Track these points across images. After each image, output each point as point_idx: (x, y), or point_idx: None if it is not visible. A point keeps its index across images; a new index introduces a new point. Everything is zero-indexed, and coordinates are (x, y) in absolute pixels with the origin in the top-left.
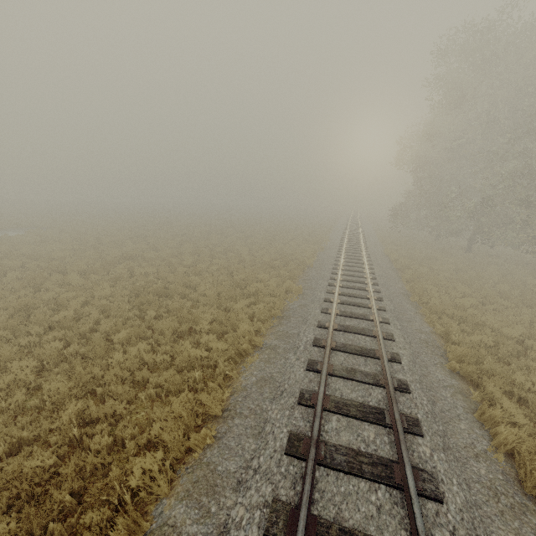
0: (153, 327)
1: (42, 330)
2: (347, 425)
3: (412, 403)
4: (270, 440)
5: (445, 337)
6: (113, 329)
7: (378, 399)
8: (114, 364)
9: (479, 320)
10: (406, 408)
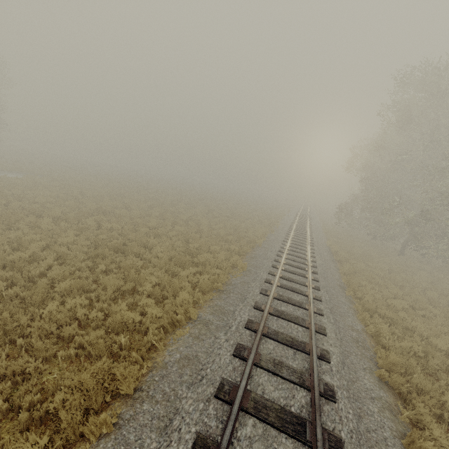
0: (99, 282)
1: None
2: (263, 435)
3: (337, 415)
4: (174, 441)
5: (376, 337)
6: (60, 277)
7: (302, 404)
8: (45, 315)
9: (409, 325)
10: (330, 421)
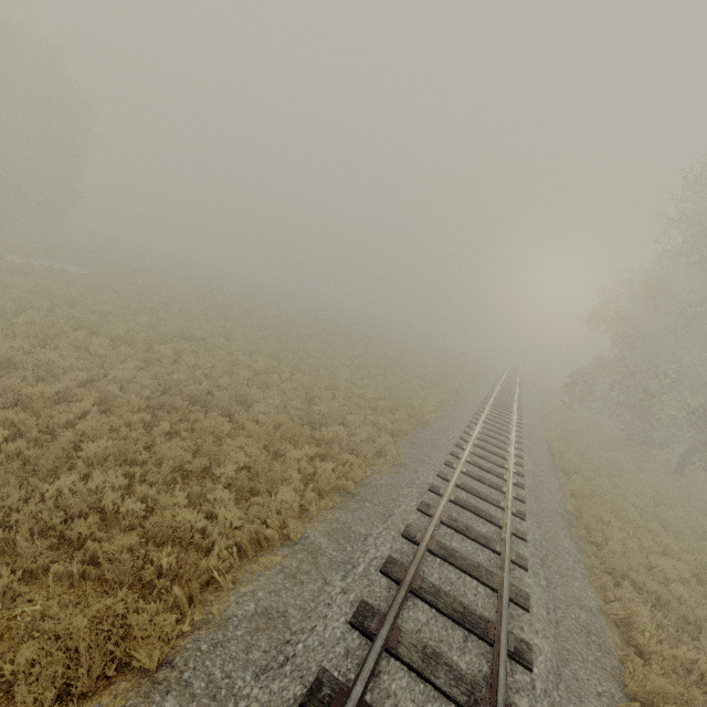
0: (153, 449)
1: None
2: None
3: None
4: None
5: (624, 628)
6: (94, 433)
7: None
8: (50, 495)
9: (691, 613)
10: None
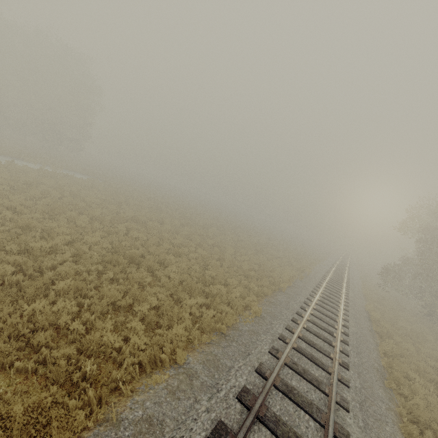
0: (99, 289)
1: (15, 250)
2: None
3: None
4: None
5: None
6: (65, 275)
7: None
8: (27, 312)
9: None
10: None
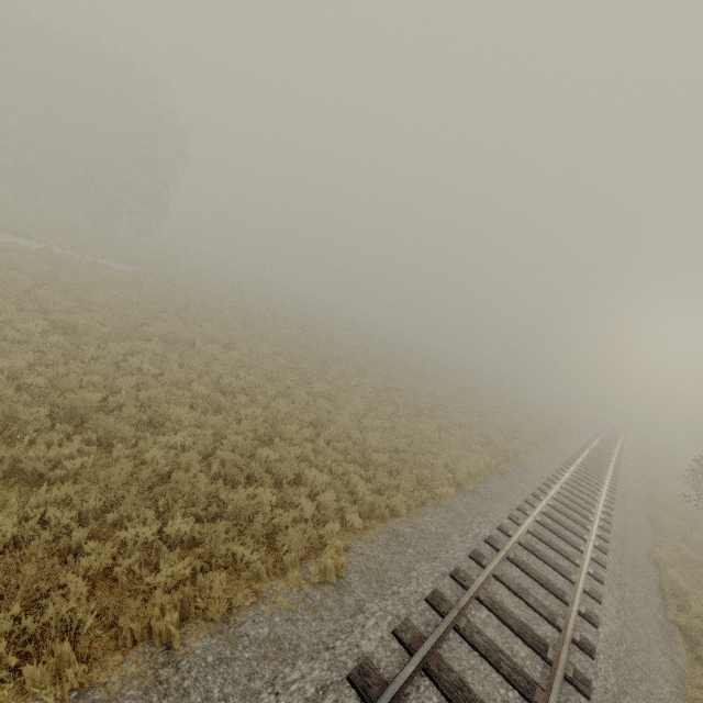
0: None
1: None
2: None
3: None
4: None
5: None
6: None
7: None
8: None
9: None
10: None
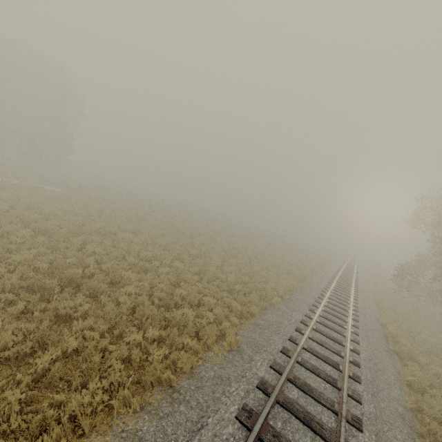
0: None
1: None
2: None
3: None
4: None
5: None
6: None
7: None
8: None
9: None
10: None
